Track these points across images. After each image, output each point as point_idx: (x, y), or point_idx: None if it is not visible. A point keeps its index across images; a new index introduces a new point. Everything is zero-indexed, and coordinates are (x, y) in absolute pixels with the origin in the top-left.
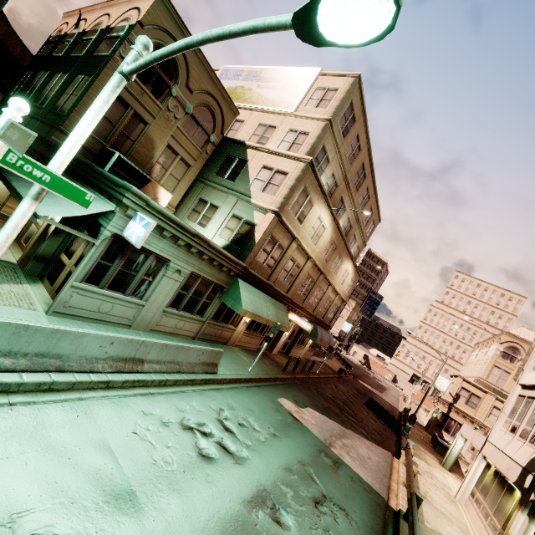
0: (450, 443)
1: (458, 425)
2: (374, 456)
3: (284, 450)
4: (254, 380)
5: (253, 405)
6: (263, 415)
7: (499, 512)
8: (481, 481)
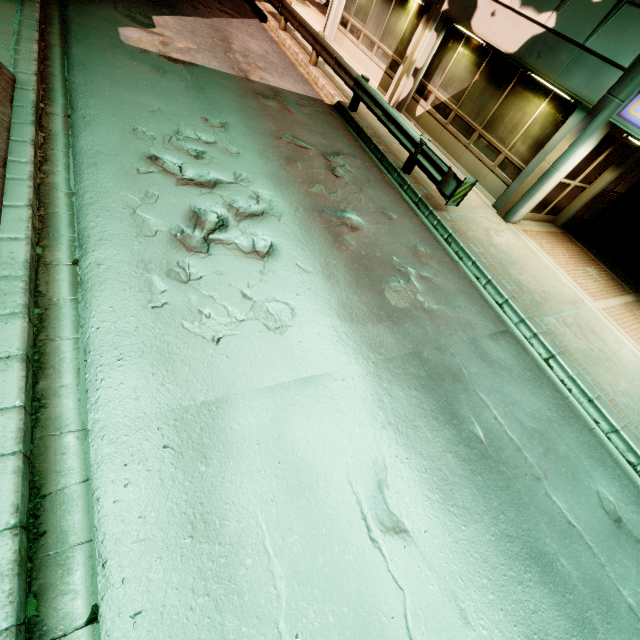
0: None
1: None
2: (263, 44)
3: (254, 139)
4: (41, 23)
5: (143, 97)
6: (172, 102)
7: (389, 37)
8: (353, 2)
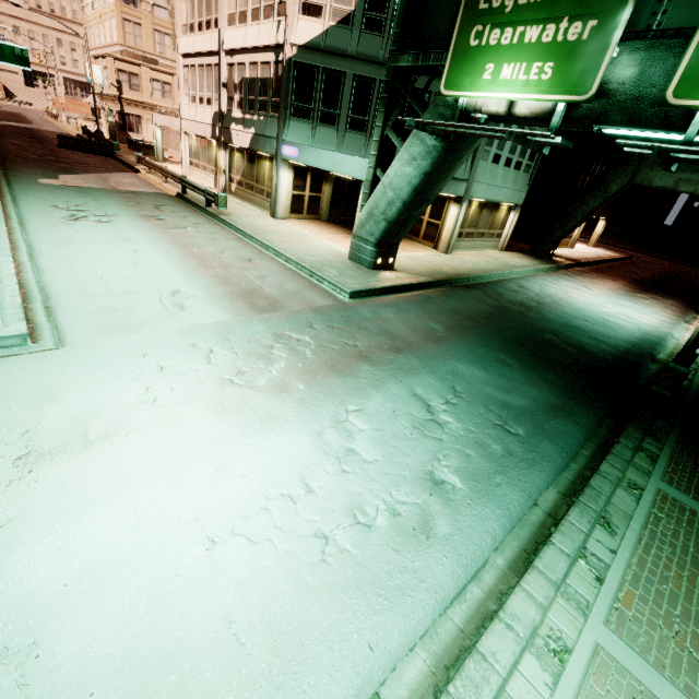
0: (144, 141)
1: (137, 119)
2: (133, 180)
3: (112, 203)
4: None
5: (50, 195)
6: (66, 196)
7: (211, 161)
8: (192, 152)
